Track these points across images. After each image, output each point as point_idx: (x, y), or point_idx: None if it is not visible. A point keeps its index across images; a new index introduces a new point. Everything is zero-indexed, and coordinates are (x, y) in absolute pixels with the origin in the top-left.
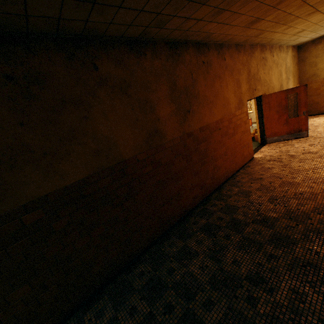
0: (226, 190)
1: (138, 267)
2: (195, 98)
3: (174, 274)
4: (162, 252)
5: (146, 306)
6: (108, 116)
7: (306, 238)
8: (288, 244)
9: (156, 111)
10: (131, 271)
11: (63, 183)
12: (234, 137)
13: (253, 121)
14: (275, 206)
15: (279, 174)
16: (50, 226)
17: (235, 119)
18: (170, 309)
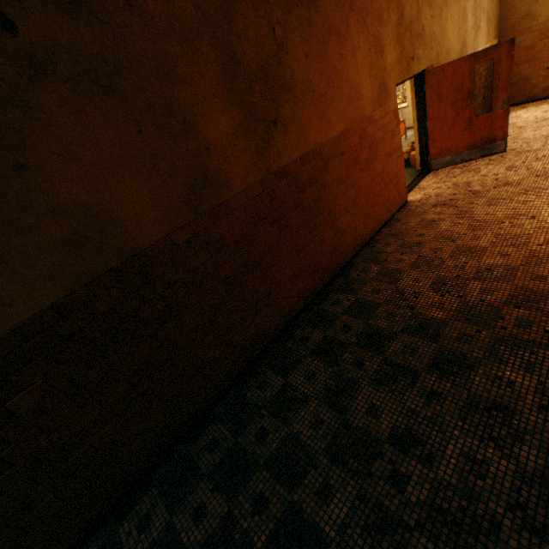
0: (357, 271)
1: (208, 430)
2: (285, 89)
3: (268, 440)
4: (247, 401)
5: (221, 503)
6: (79, 156)
7: (493, 357)
8: (462, 370)
9: (198, 130)
10: (195, 440)
11: (4, 322)
12: (371, 167)
13: (409, 124)
14: (442, 297)
15: (451, 232)
16: (4, 409)
17: (373, 128)
18: (262, 504)
